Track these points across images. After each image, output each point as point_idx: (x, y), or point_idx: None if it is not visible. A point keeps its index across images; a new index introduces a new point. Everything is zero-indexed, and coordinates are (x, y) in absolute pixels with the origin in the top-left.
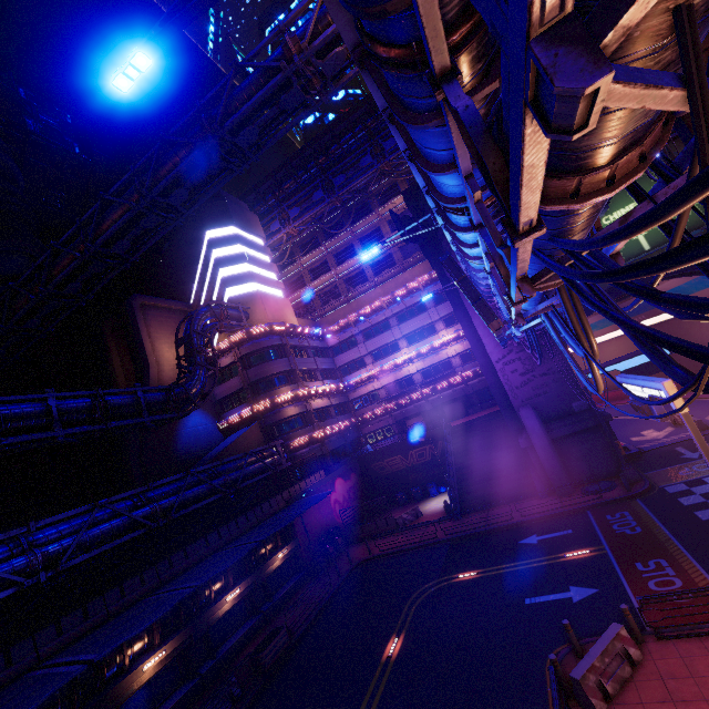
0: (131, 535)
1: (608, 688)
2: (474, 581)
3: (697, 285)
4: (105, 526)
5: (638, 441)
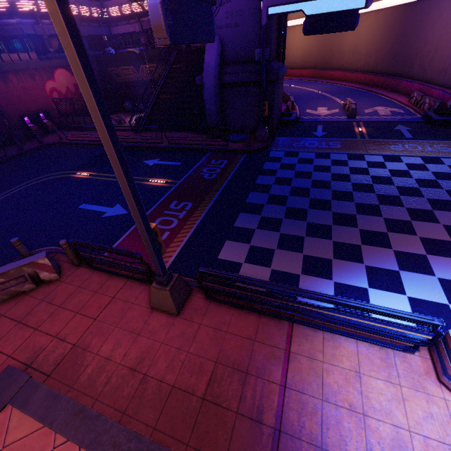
0: None
1: None
2: (80, 180)
3: None
4: None
5: (308, 113)
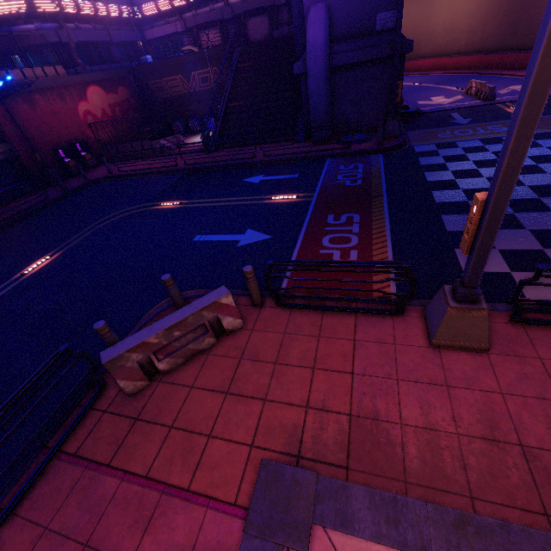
0: None
1: (160, 366)
2: (171, 210)
3: None
4: None
5: (423, 104)
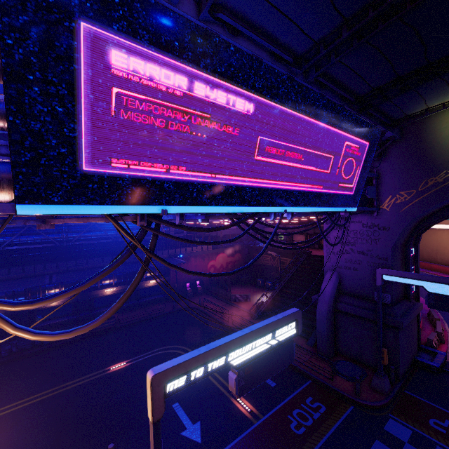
0: (45, 245)
1: None
2: None
3: None
4: (31, 237)
5: None
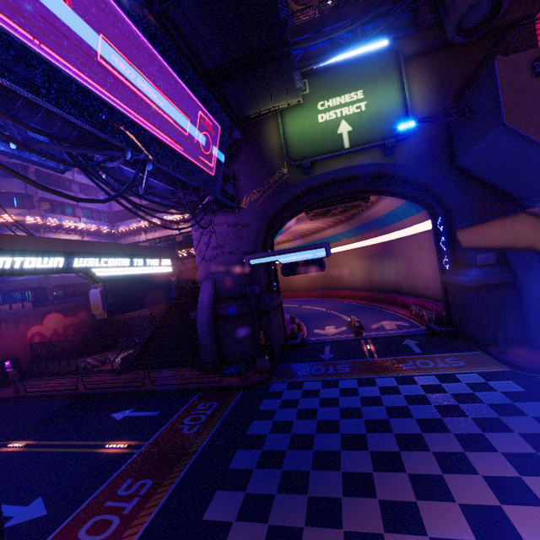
0: None
1: None
2: (7, 456)
3: (406, 211)
4: None
5: (315, 333)
